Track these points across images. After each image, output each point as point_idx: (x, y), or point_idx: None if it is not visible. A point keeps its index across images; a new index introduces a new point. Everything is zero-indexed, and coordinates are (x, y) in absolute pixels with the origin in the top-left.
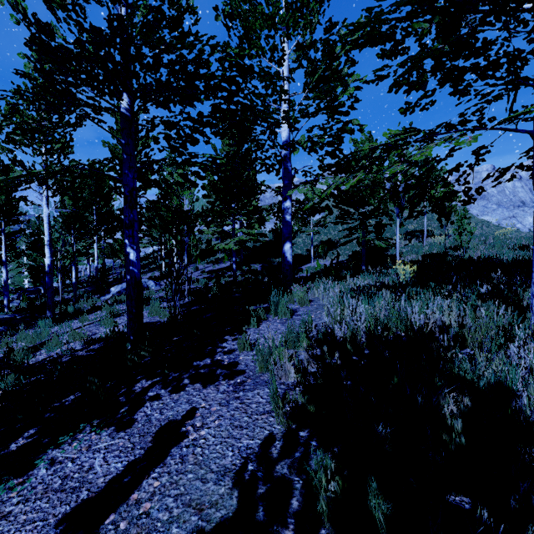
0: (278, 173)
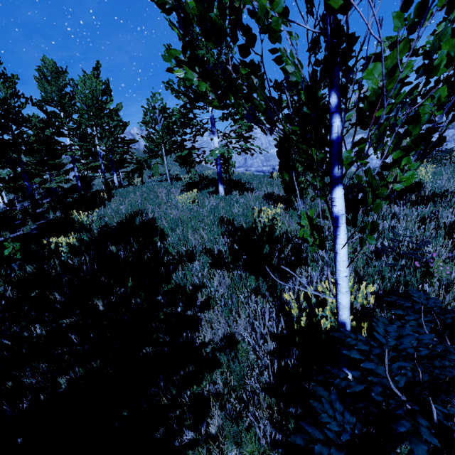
0: (70, 155)
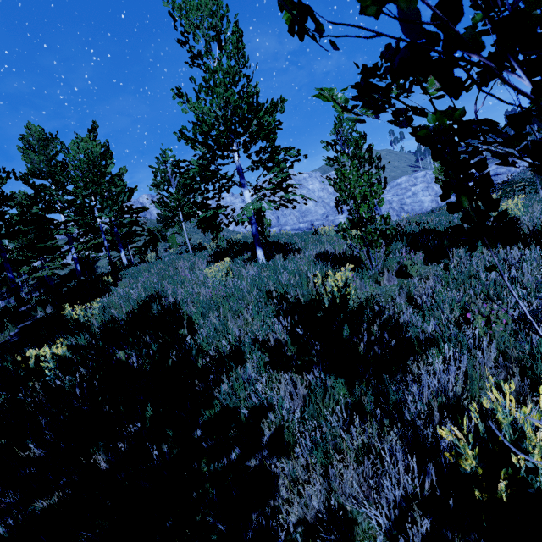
0: (65, 234)
